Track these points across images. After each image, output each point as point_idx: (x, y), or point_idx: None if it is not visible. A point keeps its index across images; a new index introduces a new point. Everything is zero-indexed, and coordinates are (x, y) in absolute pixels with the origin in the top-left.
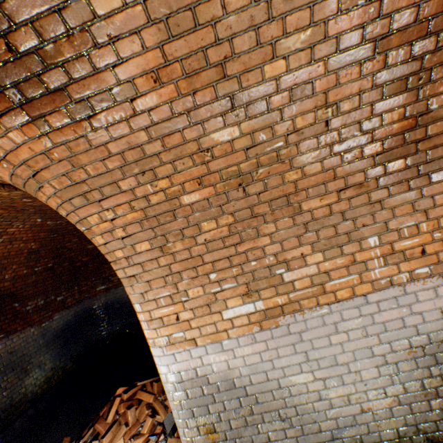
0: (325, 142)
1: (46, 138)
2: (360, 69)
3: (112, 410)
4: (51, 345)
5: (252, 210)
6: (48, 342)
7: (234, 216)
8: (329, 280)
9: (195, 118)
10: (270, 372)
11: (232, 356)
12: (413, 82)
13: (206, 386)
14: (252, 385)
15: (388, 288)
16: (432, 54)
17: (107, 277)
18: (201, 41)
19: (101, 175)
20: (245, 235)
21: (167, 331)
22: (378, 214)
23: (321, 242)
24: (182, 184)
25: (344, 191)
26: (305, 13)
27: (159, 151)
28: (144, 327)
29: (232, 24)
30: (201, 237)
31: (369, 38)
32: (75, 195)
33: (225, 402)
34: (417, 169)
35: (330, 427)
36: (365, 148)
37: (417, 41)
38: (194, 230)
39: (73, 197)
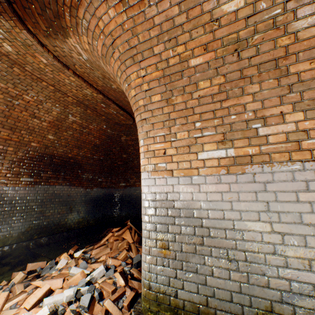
0: None
1: (124, 13)
2: None
3: (105, 238)
4: (87, 204)
5: (242, 72)
6: (86, 201)
7: (225, 77)
8: (307, 139)
9: None
10: (227, 212)
11: (197, 190)
12: None
13: (171, 209)
14: (209, 219)
15: None
16: None
17: (127, 179)
18: None
19: (145, 42)
20: (231, 94)
21: (155, 161)
22: None
23: (304, 103)
24: (192, 50)
25: None
26: None
27: (183, 22)
28: (141, 157)
29: None
30: (196, 94)
31: None
32: (128, 58)
33: (182, 227)
34: None
35: (280, 287)
36: None
37: None
38: (192, 87)
39: (126, 59)
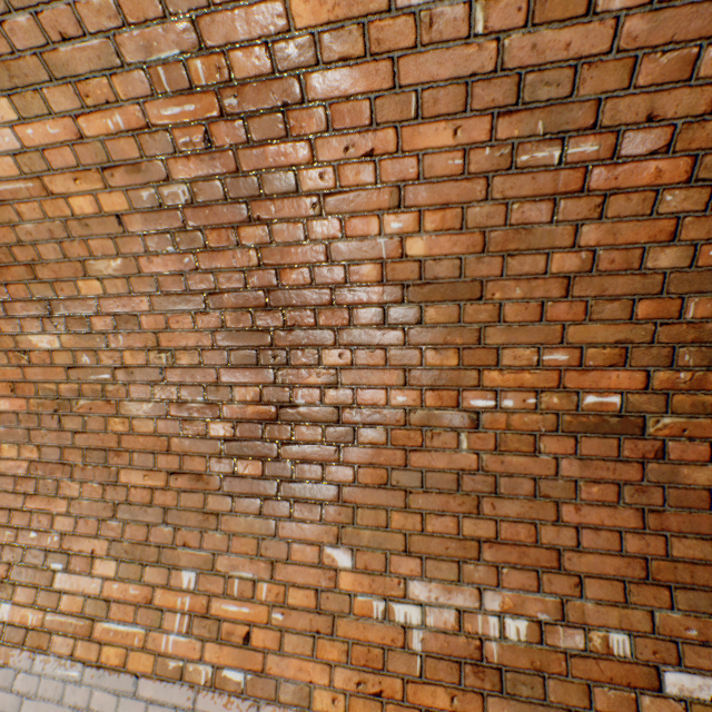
0: (162, 395)
1: None
2: (194, 319)
3: None
4: None
5: (64, 452)
6: None
7: (41, 450)
8: (107, 618)
9: (12, 310)
10: None
11: None
12: (267, 357)
13: None
14: None
15: (175, 683)
16: (284, 331)
17: None
18: (5, 238)
19: None
20: (43, 485)
21: None
22: (210, 534)
23: (124, 544)
24: None
25: (177, 476)
26: (110, 242)
27: None
28: None
29: (33, 231)
30: None
31: (195, 288)
32: None
33: None
34: (278, 486)
35: None
36: (211, 423)
37: (258, 310)
38: None
39: None
